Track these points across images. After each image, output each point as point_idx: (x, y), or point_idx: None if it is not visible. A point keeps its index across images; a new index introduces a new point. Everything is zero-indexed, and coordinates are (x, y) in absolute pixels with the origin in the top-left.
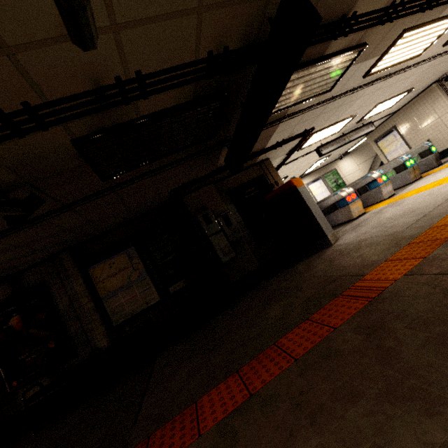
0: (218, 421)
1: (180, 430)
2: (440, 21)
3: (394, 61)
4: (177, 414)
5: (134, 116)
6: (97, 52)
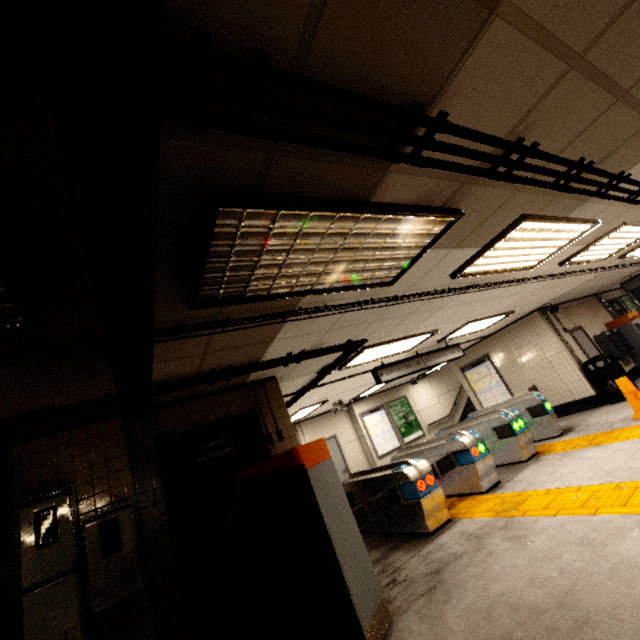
0: None
1: None
2: (570, 223)
3: (499, 265)
4: None
5: None
6: None
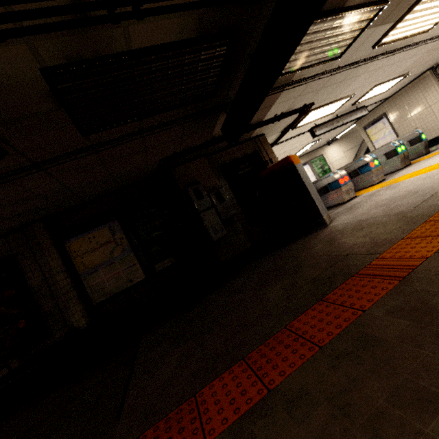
0: (230, 424)
1: (179, 433)
2: None
3: (405, 33)
4: (172, 409)
5: (124, 48)
6: None
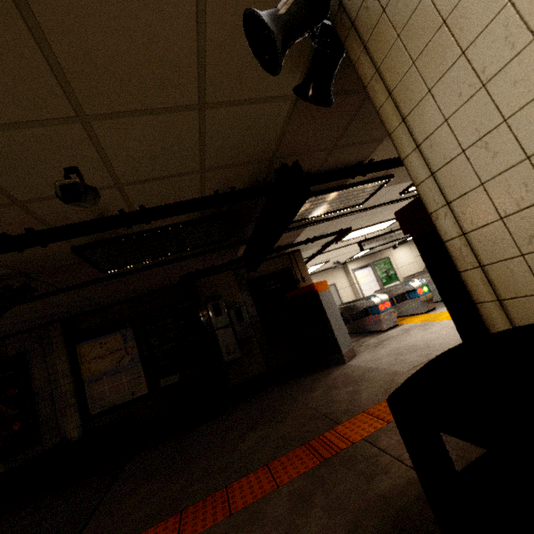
0: None
1: None
2: None
3: None
4: None
5: (139, 230)
6: (102, 198)
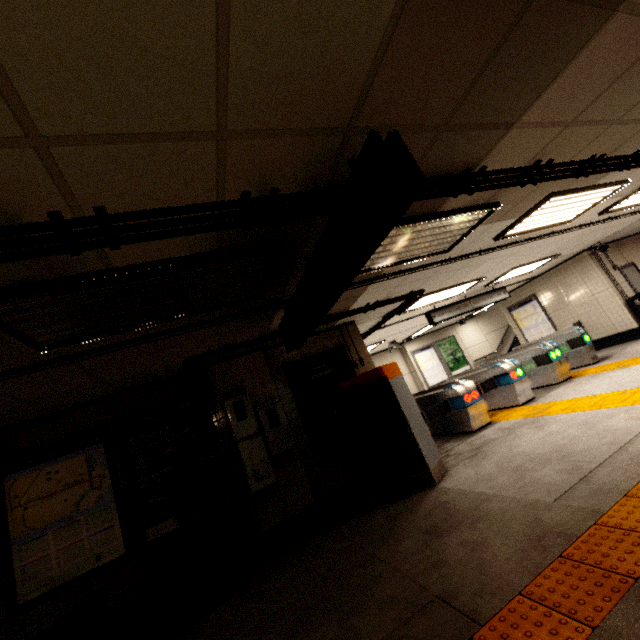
0: None
1: None
2: (597, 189)
3: (536, 226)
4: None
5: (101, 266)
6: (0, 172)
